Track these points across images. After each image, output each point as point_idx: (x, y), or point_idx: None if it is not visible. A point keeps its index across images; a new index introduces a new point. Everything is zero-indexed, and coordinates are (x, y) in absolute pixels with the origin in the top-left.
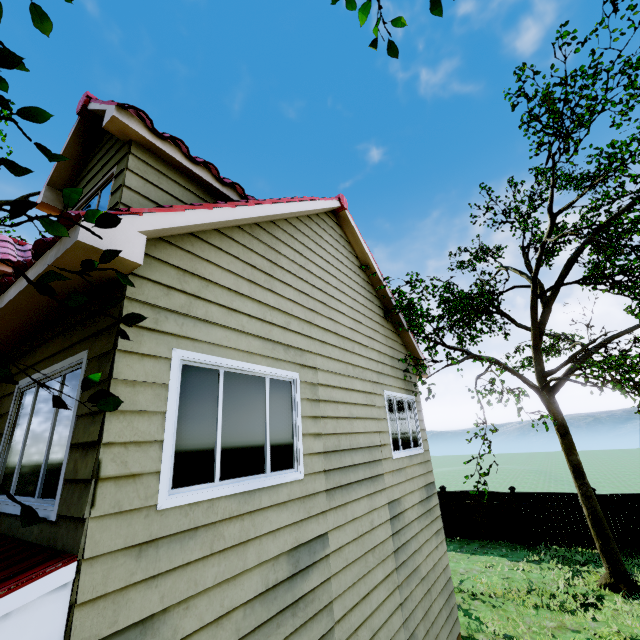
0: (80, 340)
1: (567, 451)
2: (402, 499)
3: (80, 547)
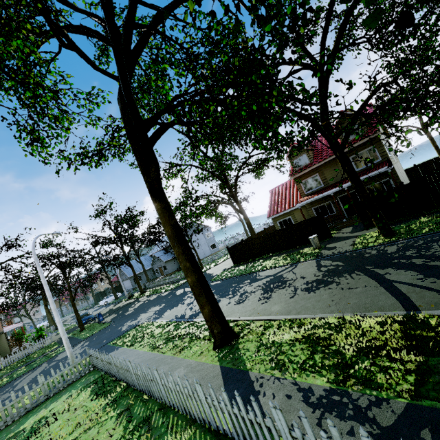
0: (370, 145)
1: (433, 143)
2: (398, 162)
3: (389, 158)
